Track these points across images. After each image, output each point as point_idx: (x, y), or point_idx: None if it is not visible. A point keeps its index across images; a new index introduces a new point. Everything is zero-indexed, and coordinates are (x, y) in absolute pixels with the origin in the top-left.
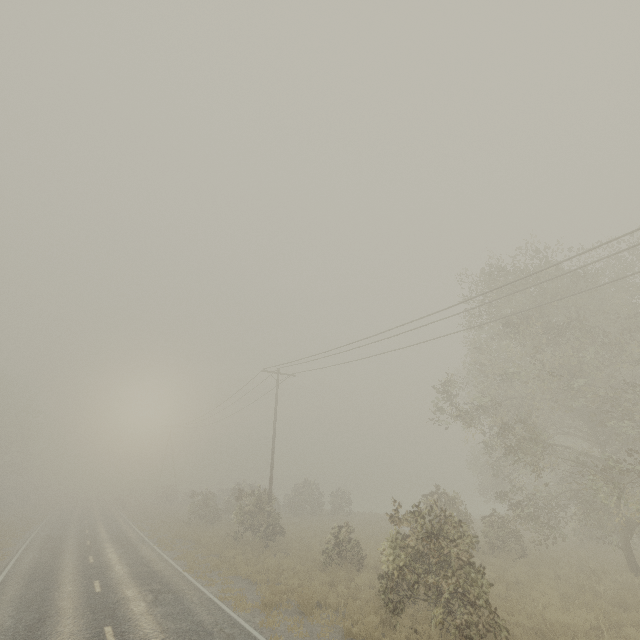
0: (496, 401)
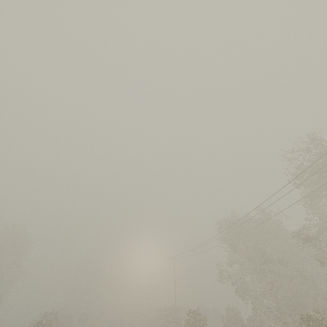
0: (236, 270)
